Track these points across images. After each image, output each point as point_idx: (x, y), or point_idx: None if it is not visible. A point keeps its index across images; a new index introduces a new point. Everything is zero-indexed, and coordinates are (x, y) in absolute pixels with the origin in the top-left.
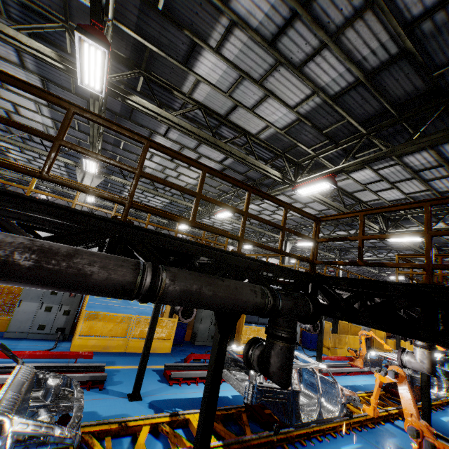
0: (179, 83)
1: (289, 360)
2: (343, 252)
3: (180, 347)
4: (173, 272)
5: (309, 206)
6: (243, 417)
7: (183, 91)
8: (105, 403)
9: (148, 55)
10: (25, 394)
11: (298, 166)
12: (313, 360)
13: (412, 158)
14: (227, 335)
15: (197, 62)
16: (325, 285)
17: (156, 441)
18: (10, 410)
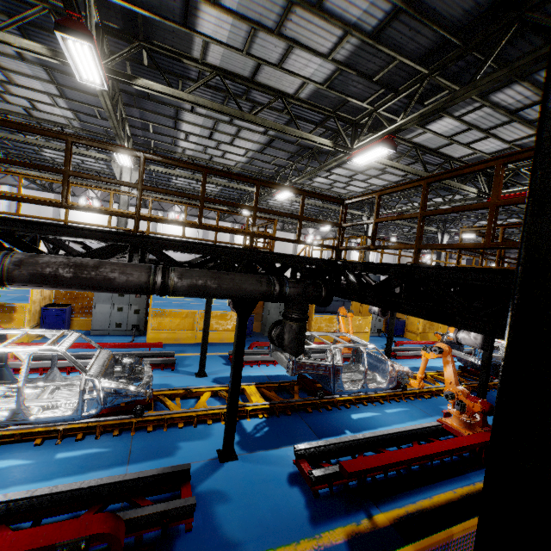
0: (187, 48)
1: (299, 335)
2: (450, 223)
3: (249, 338)
4: (181, 272)
5: (388, 172)
6: (295, 389)
7: (194, 57)
8: (176, 379)
9: (142, 22)
10: (107, 367)
11: (356, 126)
12: (365, 342)
13: (502, 95)
14: (246, 319)
15: (197, 20)
16: (346, 271)
17: (216, 402)
18: (97, 375)
